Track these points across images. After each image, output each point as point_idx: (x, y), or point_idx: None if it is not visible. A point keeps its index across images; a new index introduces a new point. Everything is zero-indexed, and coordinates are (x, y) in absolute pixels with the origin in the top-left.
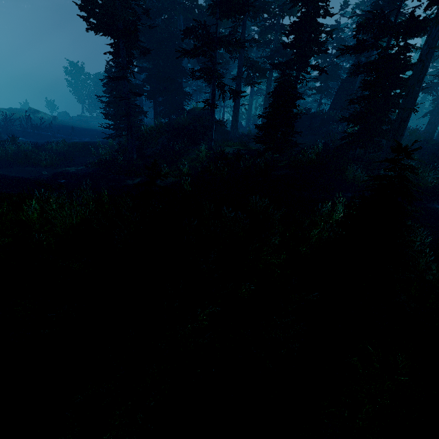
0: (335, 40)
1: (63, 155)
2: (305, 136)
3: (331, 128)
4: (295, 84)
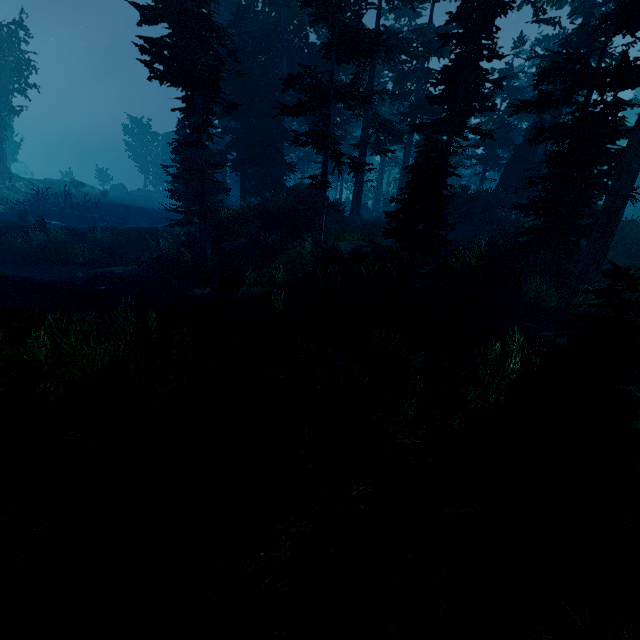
0: (505, 89)
1: (109, 248)
2: (460, 227)
3: (500, 216)
4: (446, 154)
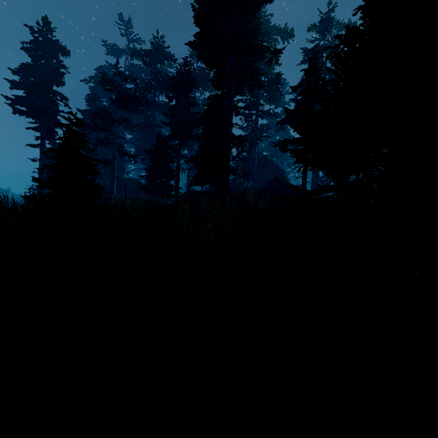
0: None
1: None
2: None
3: None
4: (179, 149)
